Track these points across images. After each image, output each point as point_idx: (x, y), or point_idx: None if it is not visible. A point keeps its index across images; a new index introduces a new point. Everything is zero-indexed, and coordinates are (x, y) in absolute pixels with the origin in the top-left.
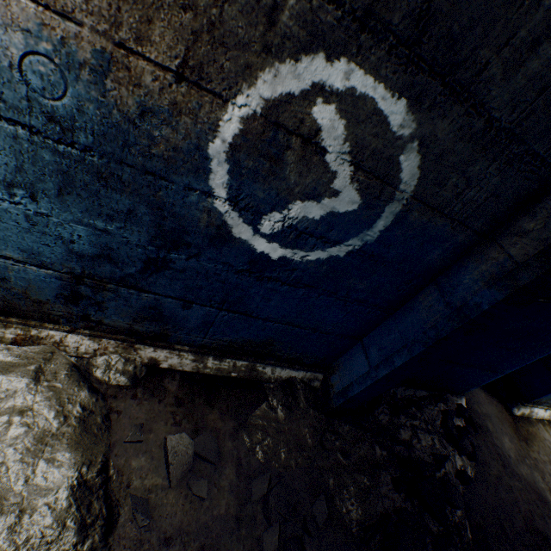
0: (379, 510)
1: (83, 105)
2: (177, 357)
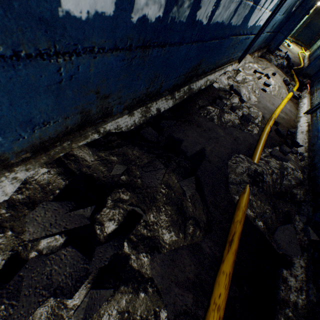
0: (285, 64)
1: None
2: (259, 53)
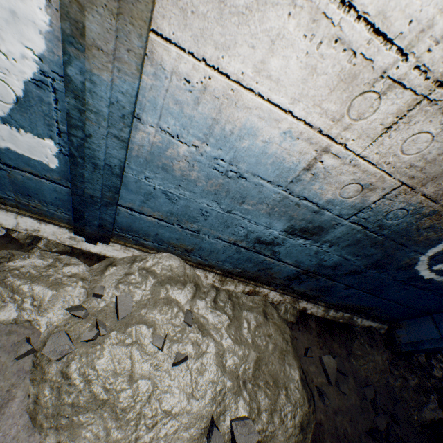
0: (429, 417)
1: (401, 223)
2: (316, 308)
